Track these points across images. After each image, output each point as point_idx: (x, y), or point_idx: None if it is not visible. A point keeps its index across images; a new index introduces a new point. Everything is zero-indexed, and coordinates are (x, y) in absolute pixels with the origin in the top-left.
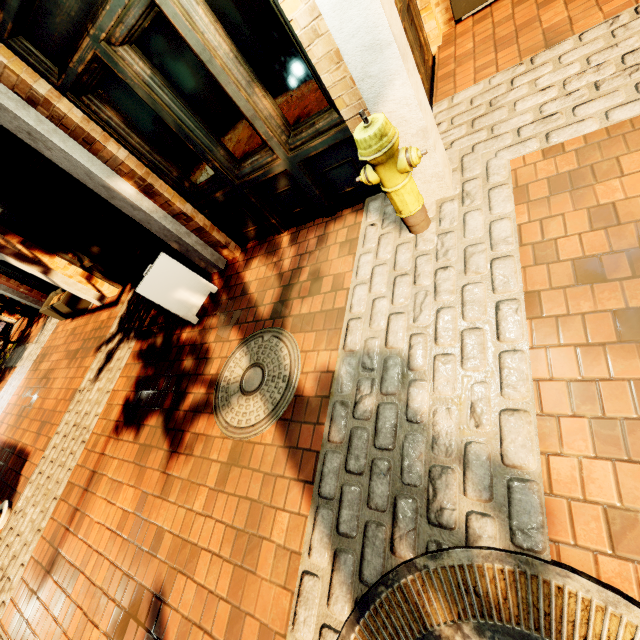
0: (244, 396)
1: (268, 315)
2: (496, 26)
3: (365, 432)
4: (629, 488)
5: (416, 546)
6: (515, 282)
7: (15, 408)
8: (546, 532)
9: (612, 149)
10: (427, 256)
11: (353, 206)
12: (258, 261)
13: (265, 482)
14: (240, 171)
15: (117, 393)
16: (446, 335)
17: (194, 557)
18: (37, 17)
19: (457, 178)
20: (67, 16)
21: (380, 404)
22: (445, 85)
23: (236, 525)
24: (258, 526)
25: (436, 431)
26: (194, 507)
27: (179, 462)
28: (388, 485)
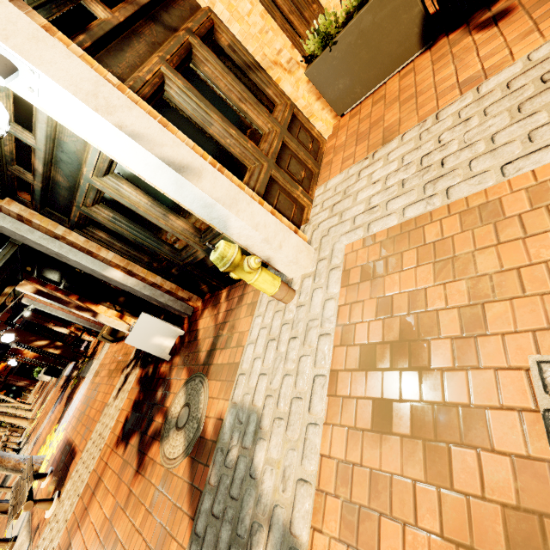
0: (176, 431)
1: (203, 360)
2: (362, 121)
3: (227, 480)
4: None
5: None
6: (327, 359)
7: (78, 412)
8: None
9: (403, 242)
10: (287, 325)
11: None
12: (208, 311)
13: (173, 510)
14: (181, 257)
15: (123, 411)
16: (283, 400)
17: None
18: (51, 199)
19: (315, 257)
20: (64, 197)
21: (239, 456)
22: (326, 171)
23: (153, 545)
24: (163, 549)
25: (262, 489)
26: (137, 522)
27: (138, 480)
28: (229, 533)
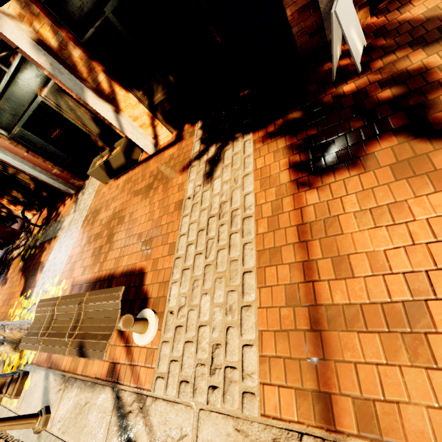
0: None
1: None
2: None
3: None
4: None
5: None
6: None
7: (82, 255)
8: None
9: None
10: None
11: None
12: (419, 0)
13: None
14: None
15: (264, 170)
16: None
17: None
18: None
19: None
20: None
21: None
22: None
23: None
24: None
25: None
26: None
27: None
28: None
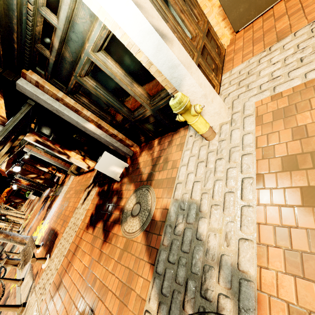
0: (132, 217)
1: (146, 179)
2: (255, 32)
3: (178, 242)
4: (304, 295)
5: (194, 307)
6: (252, 168)
7: (56, 213)
8: (256, 313)
9: (308, 94)
10: (213, 152)
11: (184, 126)
12: (145, 152)
13: (136, 261)
14: (133, 116)
15: (89, 210)
16: (217, 194)
17: (106, 293)
18: (57, 72)
19: (230, 112)
20: (66, 70)
21: (185, 228)
22: (229, 64)
23: (123, 280)
24: (131, 283)
25: (208, 246)
26: (109, 268)
27: (106, 246)
28: (185, 271)
